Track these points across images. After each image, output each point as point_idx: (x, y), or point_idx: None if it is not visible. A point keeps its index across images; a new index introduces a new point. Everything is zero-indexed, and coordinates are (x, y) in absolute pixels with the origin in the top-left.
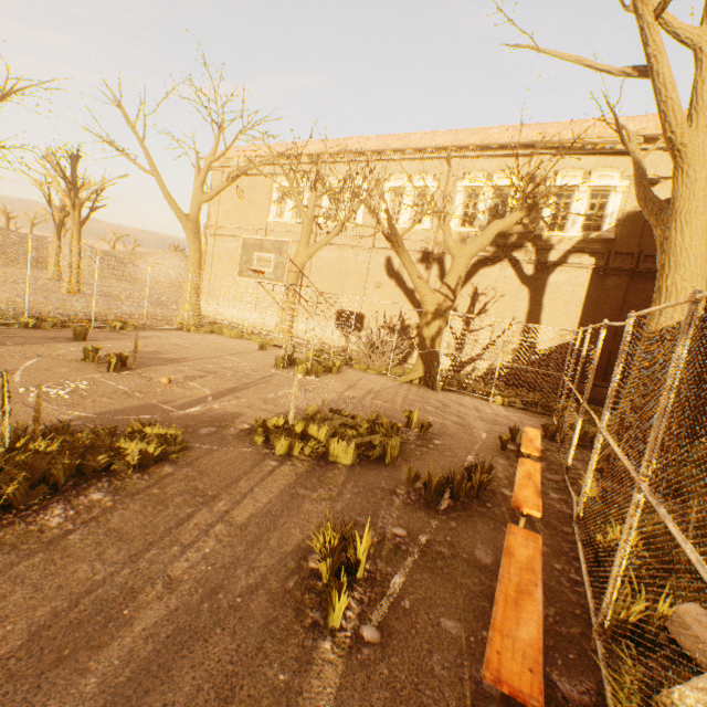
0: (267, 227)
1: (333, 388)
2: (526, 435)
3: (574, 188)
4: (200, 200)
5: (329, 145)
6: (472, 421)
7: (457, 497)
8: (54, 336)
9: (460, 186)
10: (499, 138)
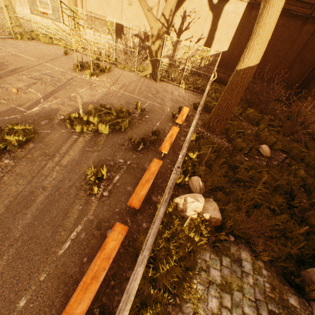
0: None
1: (105, 85)
2: (182, 113)
3: None
4: None
5: None
6: (166, 102)
7: (145, 145)
8: None
9: None
10: None
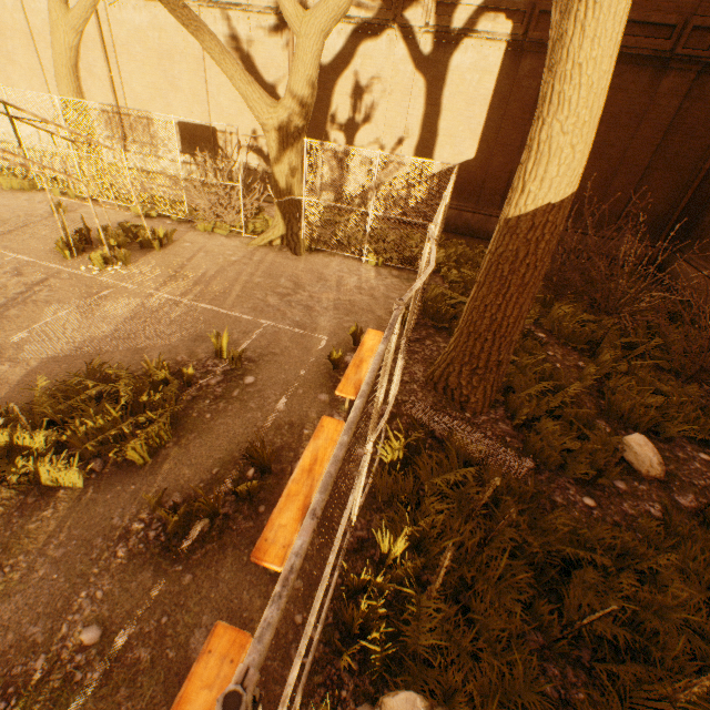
0: None
1: (140, 288)
2: (358, 354)
3: None
4: None
5: None
6: (321, 314)
7: (218, 514)
8: None
9: None
10: None
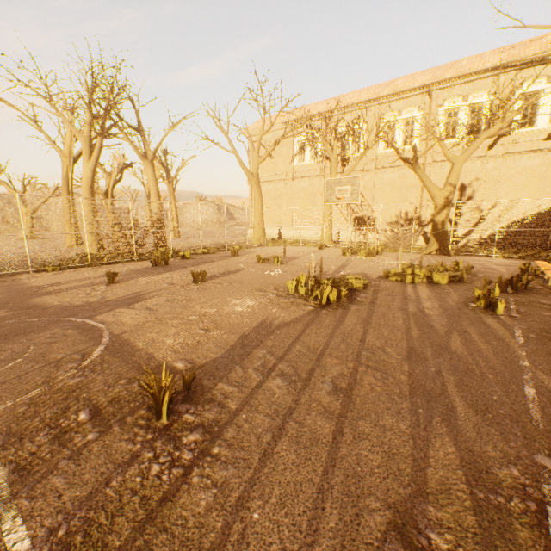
0: (293, 170)
1: (389, 260)
2: (539, 264)
3: (540, 91)
4: (258, 162)
5: (332, 103)
6: (490, 266)
7: (515, 289)
8: (222, 256)
9: (440, 110)
10: (470, 68)
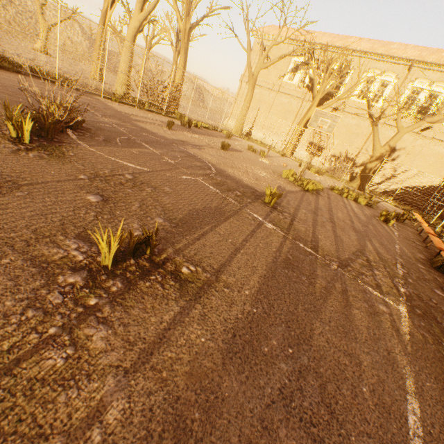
0: (281, 84)
1: (329, 181)
2: (414, 214)
3: None
4: (261, 67)
5: (336, 39)
6: (386, 207)
7: (398, 220)
8: (219, 135)
9: (410, 85)
10: None
